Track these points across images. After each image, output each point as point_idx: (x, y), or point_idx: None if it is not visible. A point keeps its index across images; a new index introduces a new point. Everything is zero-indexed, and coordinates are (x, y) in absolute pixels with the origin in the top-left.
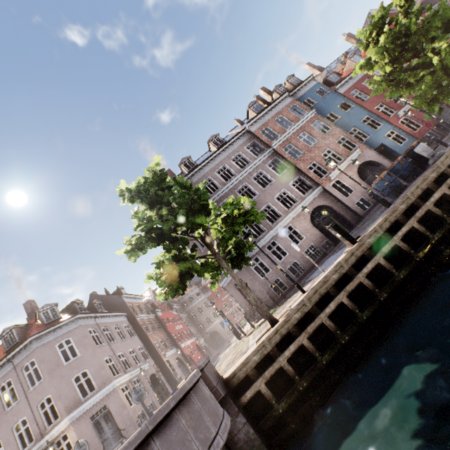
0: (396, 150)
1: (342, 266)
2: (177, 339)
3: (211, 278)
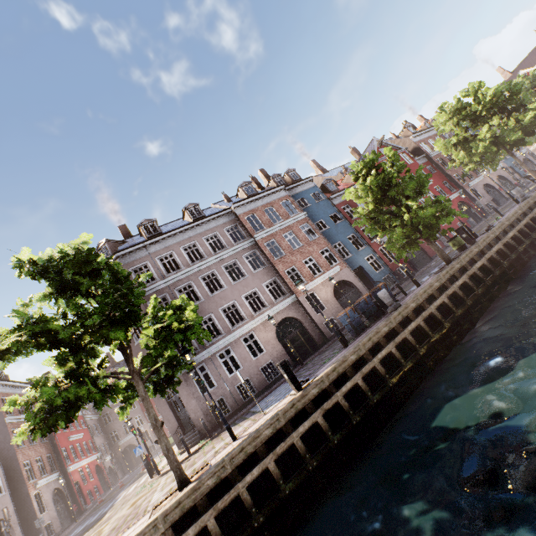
0: (371, 276)
1: (279, 420)
2: (67, 456)
3: (123, 401)
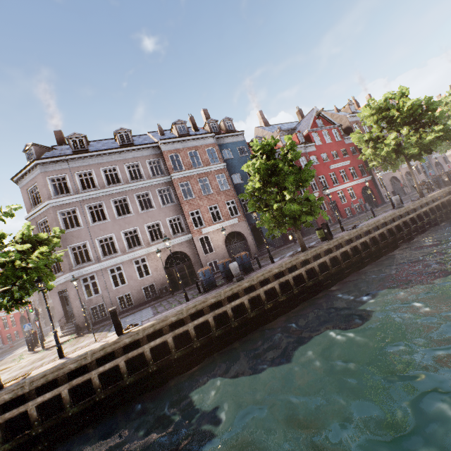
0: (264, 233)
1: (86, 358)
2: None
3: None
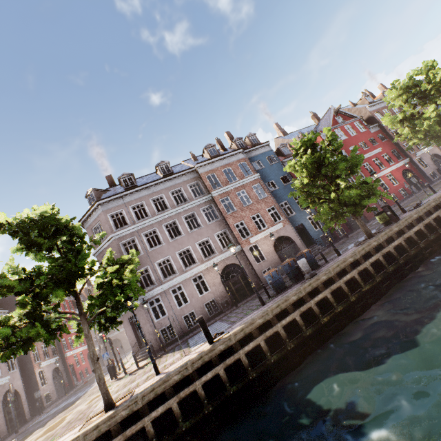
0: (310, 233)
1: (187, 368)
2: (66, 345)
3: (78, 332)
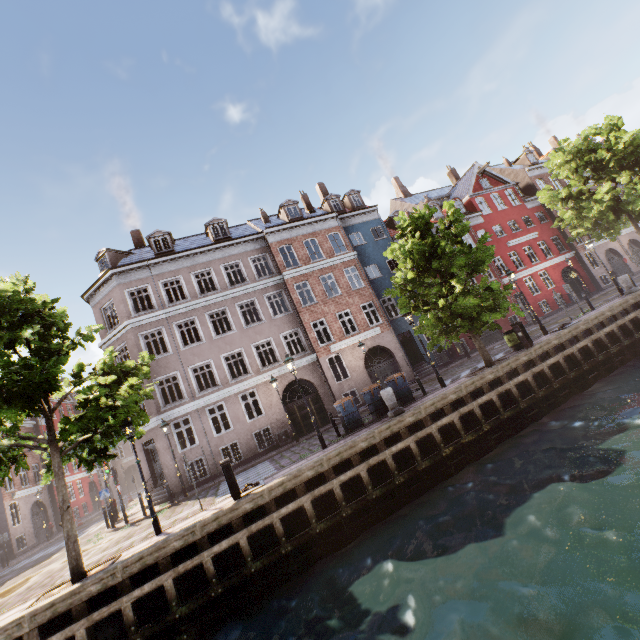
0: (419, 346)
1: (195, 532)
2: None
3: (50, 464)
